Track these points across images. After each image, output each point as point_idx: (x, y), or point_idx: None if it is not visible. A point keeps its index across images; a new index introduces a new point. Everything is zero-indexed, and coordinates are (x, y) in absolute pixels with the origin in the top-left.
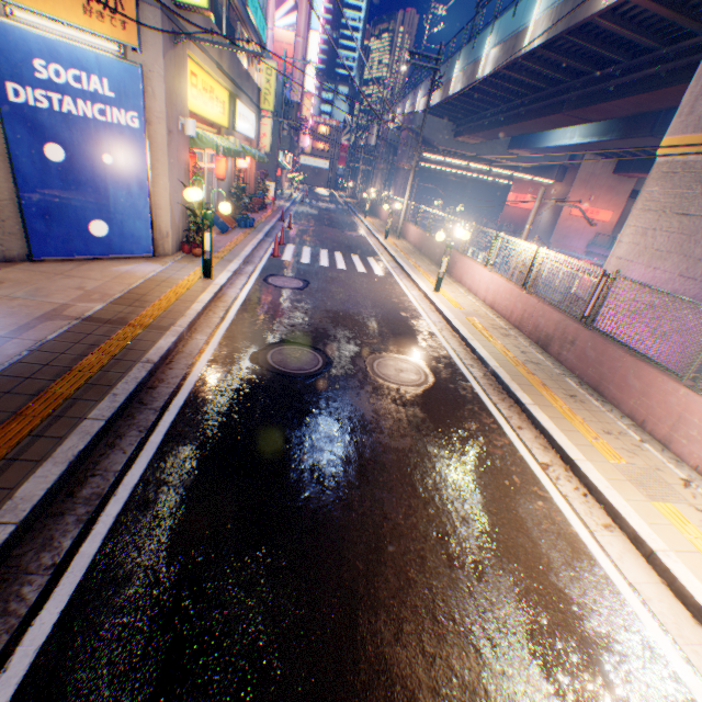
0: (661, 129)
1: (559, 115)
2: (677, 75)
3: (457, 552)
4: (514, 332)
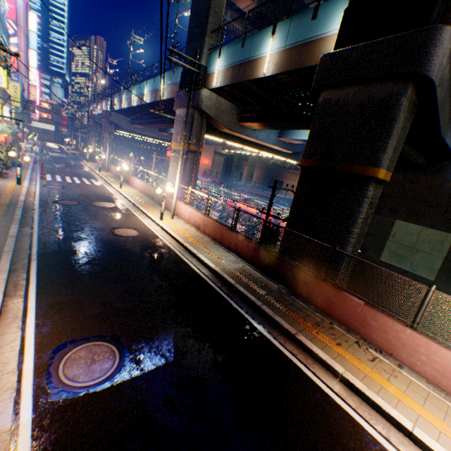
0: None
1: (166, 125)
2: None
3: (114, 221)
4: (146, 197)
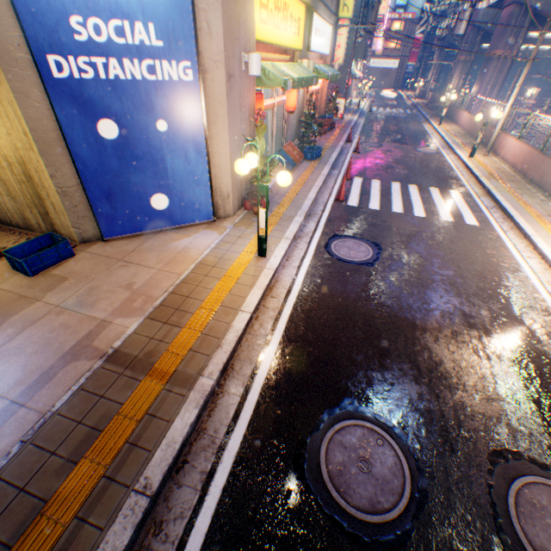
0: None
1: None
2: None
3: None
4: None
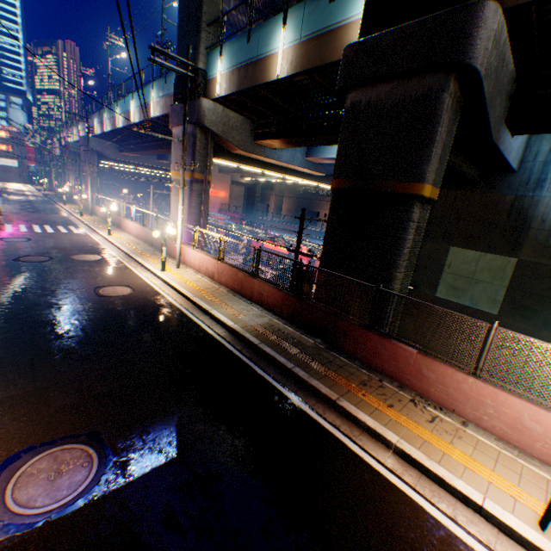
0: None
1: (165, 150)
2: None
3: (100, 277)
4: (145, 244)
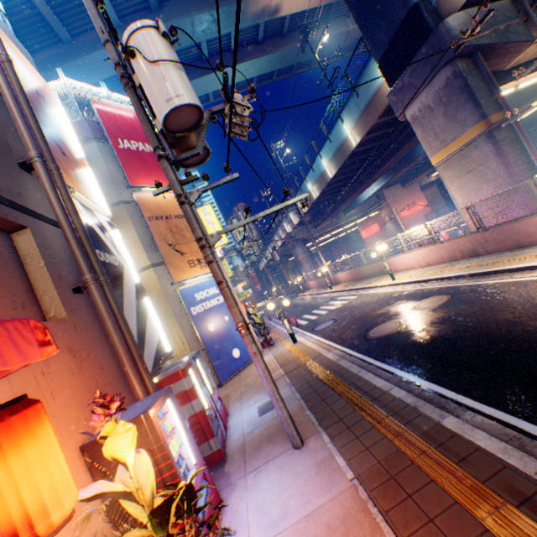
0: (411, 159)
1: (364, 185)
2: (401, 142)
3: None
4: (453, 262)
